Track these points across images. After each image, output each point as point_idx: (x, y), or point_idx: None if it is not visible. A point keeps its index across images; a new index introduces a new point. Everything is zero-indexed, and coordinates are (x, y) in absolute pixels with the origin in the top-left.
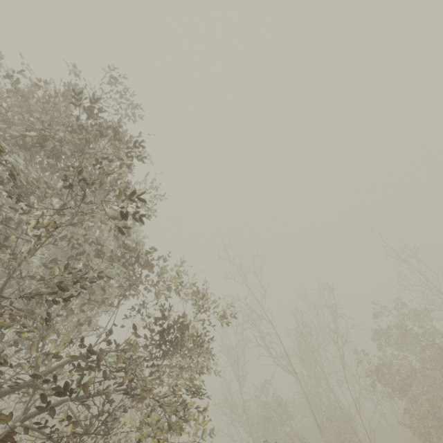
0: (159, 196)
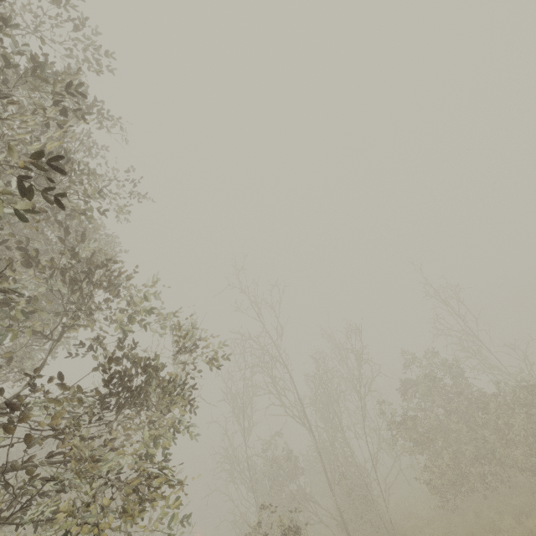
0: (136, 192)
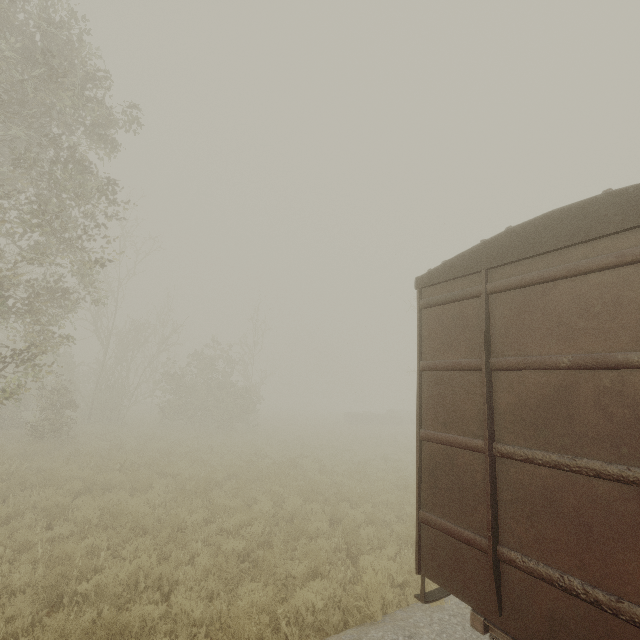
0: None
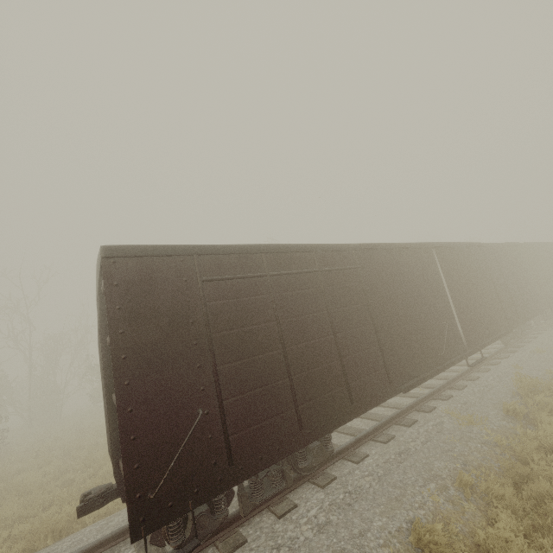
0: None
